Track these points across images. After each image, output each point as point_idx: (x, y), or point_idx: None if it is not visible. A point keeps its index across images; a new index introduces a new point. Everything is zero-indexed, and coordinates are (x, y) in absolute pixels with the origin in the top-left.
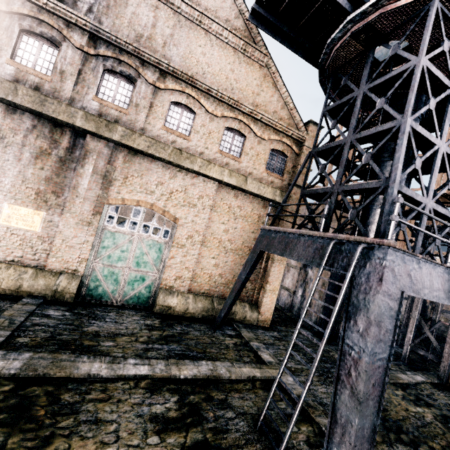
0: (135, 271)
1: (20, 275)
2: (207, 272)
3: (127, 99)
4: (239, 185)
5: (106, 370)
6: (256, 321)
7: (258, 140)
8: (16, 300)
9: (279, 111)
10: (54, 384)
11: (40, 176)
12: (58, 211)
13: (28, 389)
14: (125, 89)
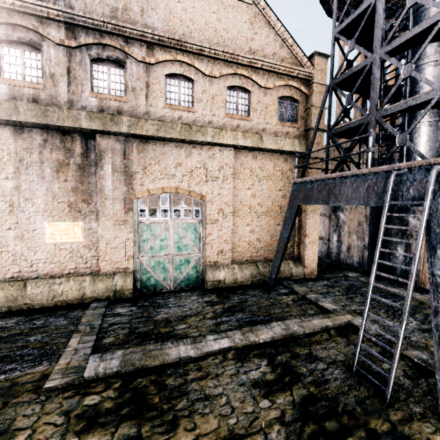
0: (178, 256)
1: (81, 285)
2: (245, 240)
3: (122, 86)
4: (256, 146)
5: (193, 351)
6: (303, 275)
7: (263, 92)
8: (85, 307)
9: (278, 52)
10: (154, 373)
11: (66, 188)
12: (93, 218)
13: (135, 382)
14: (117, 75)
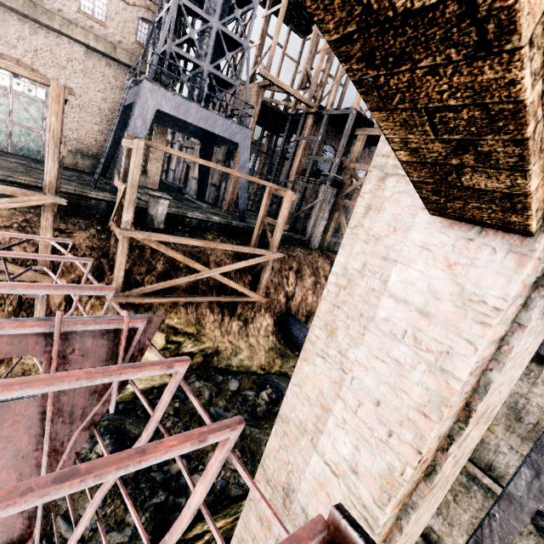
0: (18, 125)
1: None
2: (92, 137)
3: None
4: (108, 53)
5: None
6: (146, 184)
7: (123, 5)
8: None
9: None
10: None
11: None
12: None
13: None
14: None
